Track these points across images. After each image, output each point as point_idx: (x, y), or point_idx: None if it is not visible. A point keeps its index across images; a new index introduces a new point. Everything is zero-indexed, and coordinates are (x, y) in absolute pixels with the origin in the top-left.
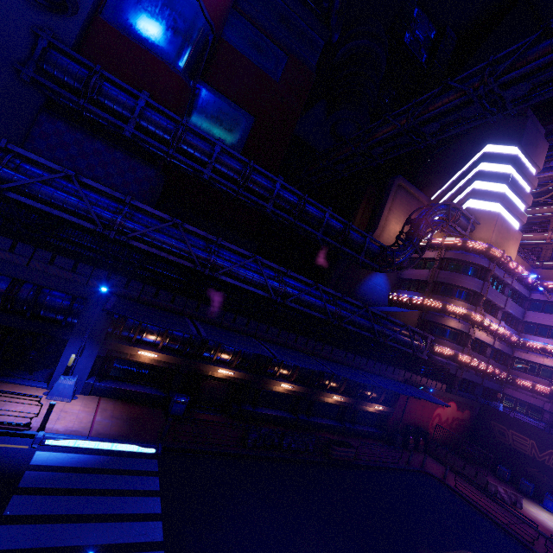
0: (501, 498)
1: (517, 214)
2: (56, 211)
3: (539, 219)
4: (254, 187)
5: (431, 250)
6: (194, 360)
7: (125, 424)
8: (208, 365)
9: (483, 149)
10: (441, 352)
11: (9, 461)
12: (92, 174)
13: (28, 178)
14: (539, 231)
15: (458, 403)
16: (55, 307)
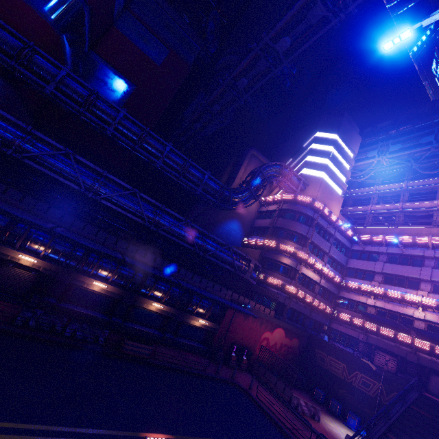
0: (302, 410)
1: (338, 182)
2: None
3: (364, 197)
4: (99, 112)
5: (275, 204)
6: None
7: None
8: (7, 248)
9: (314, 135)
10: (273, 283)
11: None
12: None
13: None
14: (364, 205)
15: (286, 330)
16: None
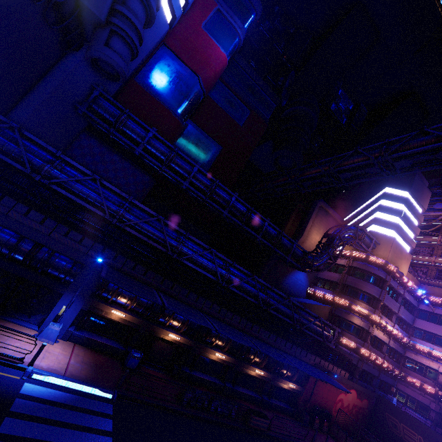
0: None
1: (408, 240)
2: (81, 201)
3: (426, 246)
4: (216, 197)
5: (342, 258)
6: (152, 323)
7: (91, 370)
8: (162, 329)
9: (383, 190)
10: (345, 344)
11: (5, 388)
12: (106, 175)
13: (68, 177)
14: (426, 254)
15: (358, 392)
16: (60, 267)
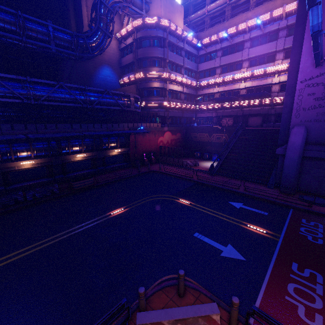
0: (189, 165)
1: None
2: None
3: None
4: None
5: (130, 36)
6: None
7: None
8: None
9: None
10: (153, 106)
11: None
12: None
13: None
14: (202, 8)
15: (171, 131)
16: None
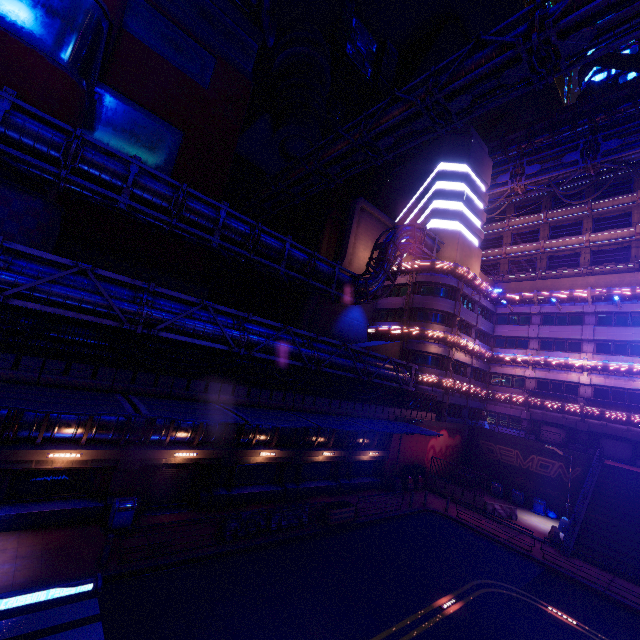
0: (499, 515)
1: (475, 231)
2: None
3: (494, 236)
4: (192, 216)
5: (403, 275)
6: (139, 449)
7: (40, 562)
8: (160, 451)
9: (437, 168)
10: (426, 381)
11: None
12: None
13: None
14: (495, 246)
15: (449, 430)
16: None
